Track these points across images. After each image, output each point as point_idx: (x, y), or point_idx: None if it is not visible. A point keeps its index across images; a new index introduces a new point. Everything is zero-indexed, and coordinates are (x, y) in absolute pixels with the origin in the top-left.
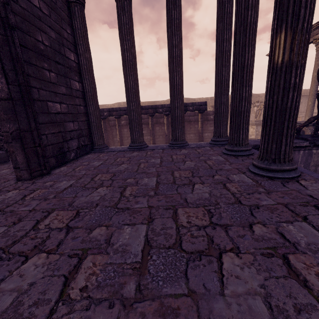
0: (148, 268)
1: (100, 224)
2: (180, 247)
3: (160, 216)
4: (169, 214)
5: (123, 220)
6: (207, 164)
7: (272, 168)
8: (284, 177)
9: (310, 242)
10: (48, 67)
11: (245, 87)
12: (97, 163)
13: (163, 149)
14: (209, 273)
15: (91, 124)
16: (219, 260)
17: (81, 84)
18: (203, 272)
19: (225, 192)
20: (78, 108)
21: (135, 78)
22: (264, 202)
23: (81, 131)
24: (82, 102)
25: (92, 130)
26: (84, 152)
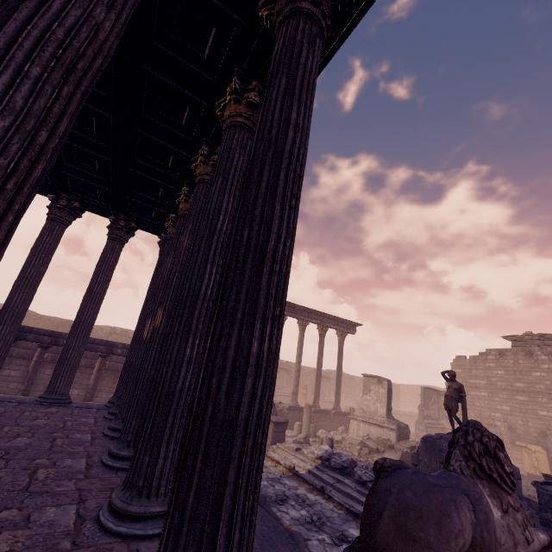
0: None
1: None
2: None
3: None
4: None
5: None
6: (64, 424)
7: (118, 428)
8: None
9: (70, 465)
10: None
11: None
12: None
13: (20, 403)
14: None
15: None
16: None
17: None
18: None
19: (47, 443)
20: None
21: (28, 297)
22: (74, 450)
23: None
24: None
25: None
26: None
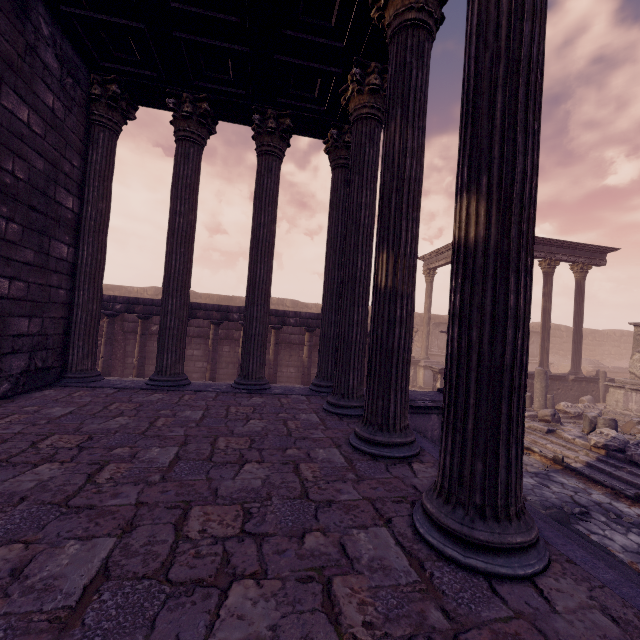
0: (84, 617)
1: (13, 539)
2: (165, 575)
3: (153, 520)
4: (172, 517)
5: (71, 530)
6: (286, 427)
7: (377, 440)
8: (394, 456)
9: (377, 556)
10: (8, 212)
11: (357, 307)
12: (60, 410)
13: (218, 393)
14: (197, 615)
15: (74, 327)
16: (224, 593)
17: (74, 250)
18: (186, 615)
19: (292, 478)
20: (51, 293)
21: (187, 259)
22: (344, 496)
23: (44, 339)
24: (67, 283)
25: (73, 338)
26: (39, 384)
